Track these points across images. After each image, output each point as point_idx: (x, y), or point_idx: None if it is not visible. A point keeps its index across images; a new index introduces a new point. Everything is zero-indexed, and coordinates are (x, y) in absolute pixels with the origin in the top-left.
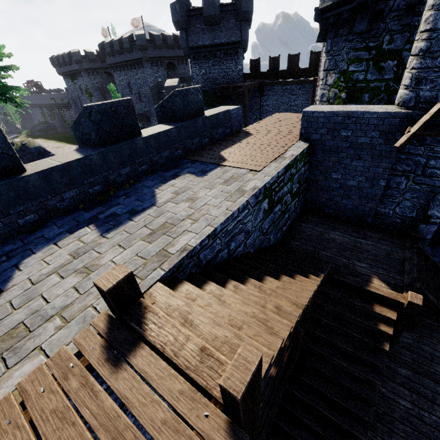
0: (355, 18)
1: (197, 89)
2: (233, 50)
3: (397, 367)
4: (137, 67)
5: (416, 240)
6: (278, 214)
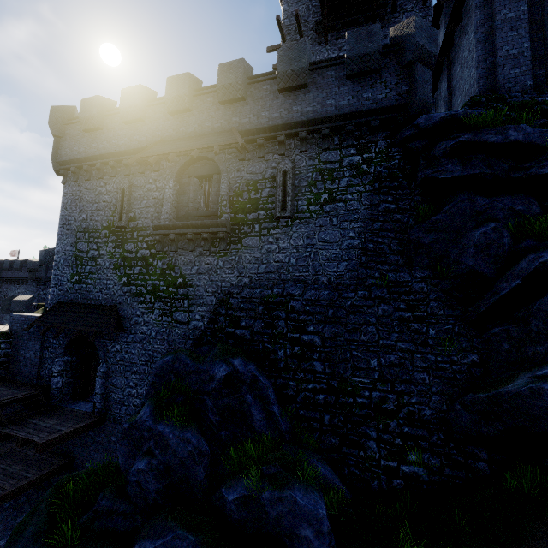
0: None
1: None
2: None
3: None
4: (21, 283)
5: (45, 388)
6: None
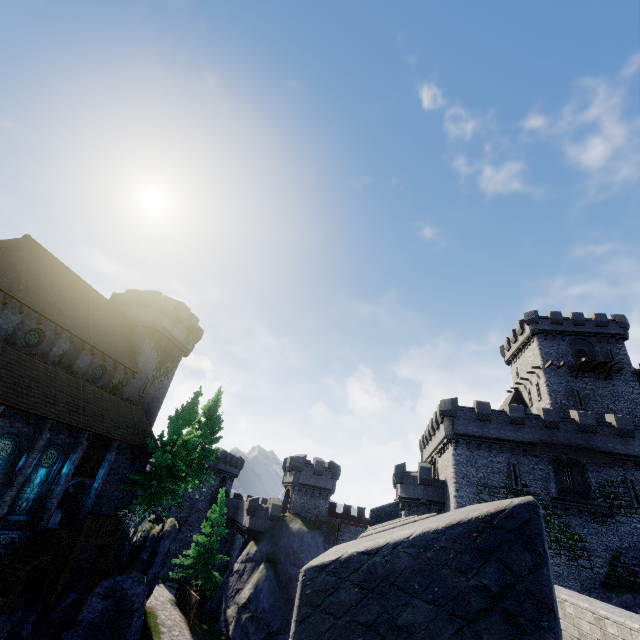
0: (419, 506)
1: None
2: (325, 493)
3: None
4: None
5: None
6: None
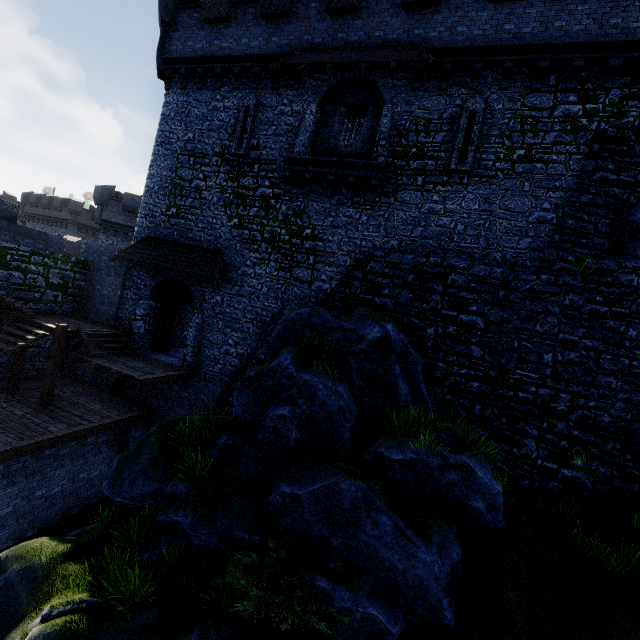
0: None
1: (15, 205)
2: None
3: (62, 412)
4: (60, 226)
5: (126, 330)
6: (18, 281)
